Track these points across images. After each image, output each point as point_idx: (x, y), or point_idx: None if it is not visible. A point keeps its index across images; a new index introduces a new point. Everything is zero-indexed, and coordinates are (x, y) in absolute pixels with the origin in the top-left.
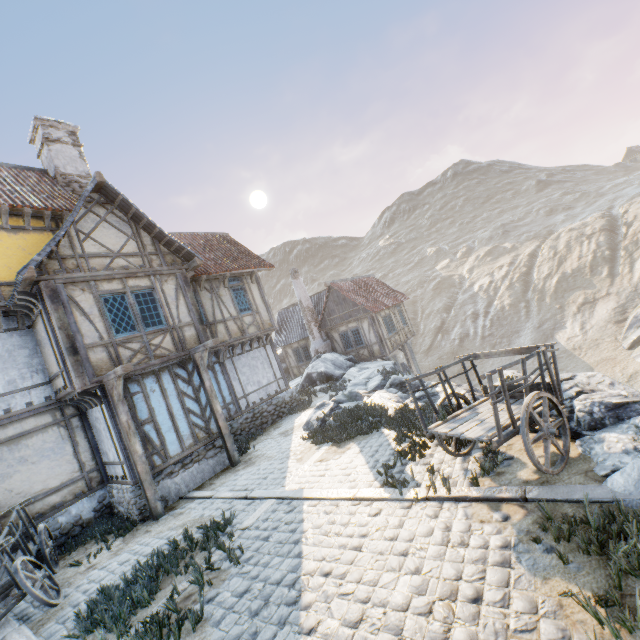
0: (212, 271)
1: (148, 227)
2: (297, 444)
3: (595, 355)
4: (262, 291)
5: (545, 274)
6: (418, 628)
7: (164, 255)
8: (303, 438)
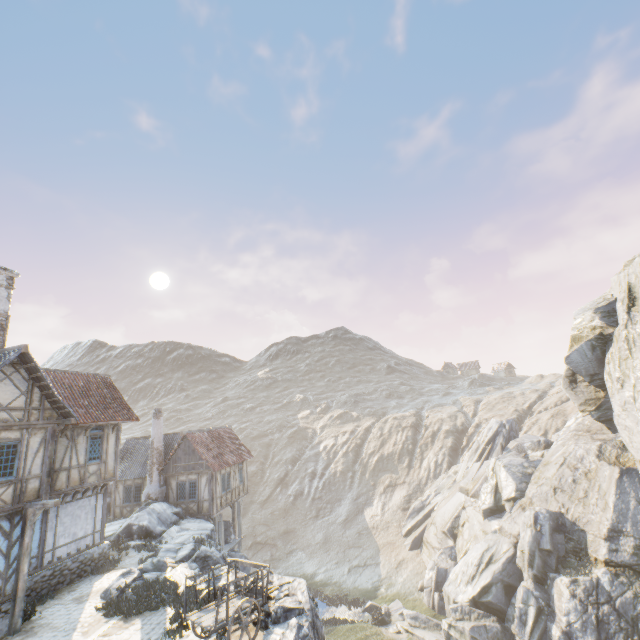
0: (81, 421)
1: (44, 387)
2: (88, 614)
3: (384, 537)
4: (119, 441)
5: (371, 450)
6: None
7: (45, 410)
8: (97, 608)
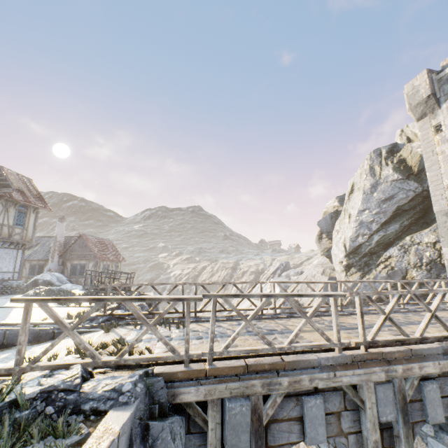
0: (13, 197)
1: None
2: None
3: None
4: (37, 220)
5: (204, 279)
6: None
7: None
8: None
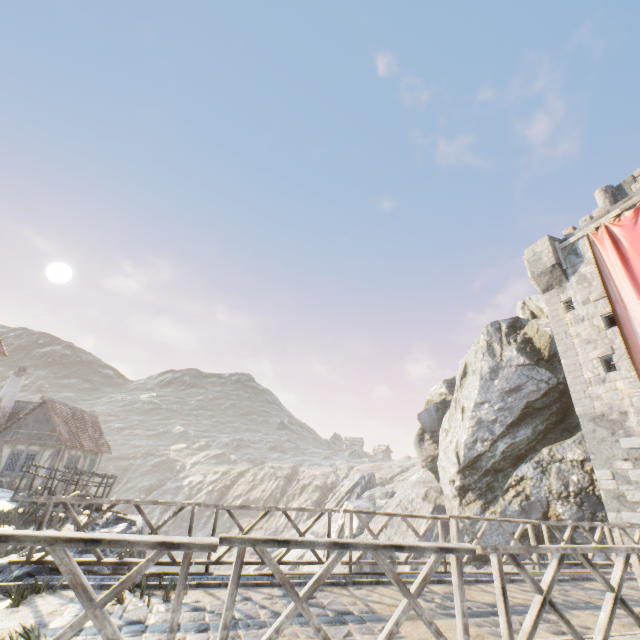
0: None
1: None
2: None
3: None
4: None
5: (238, 493)
6: None
7: None
8: None
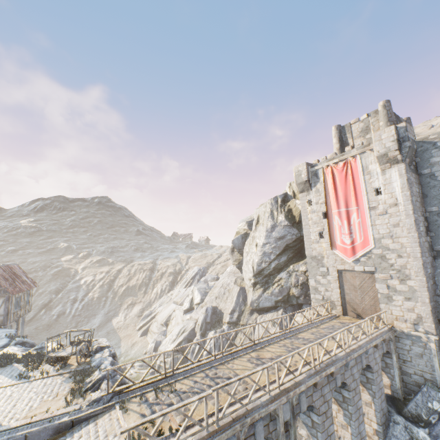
0: None
1: None
2: None
3: (125, 332)
4: None
5: (121, 284)
6: (36, 399)
7: None
8: None
